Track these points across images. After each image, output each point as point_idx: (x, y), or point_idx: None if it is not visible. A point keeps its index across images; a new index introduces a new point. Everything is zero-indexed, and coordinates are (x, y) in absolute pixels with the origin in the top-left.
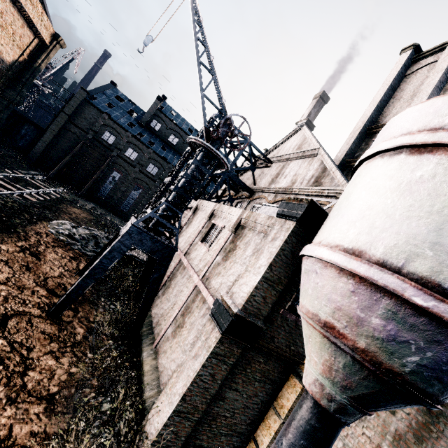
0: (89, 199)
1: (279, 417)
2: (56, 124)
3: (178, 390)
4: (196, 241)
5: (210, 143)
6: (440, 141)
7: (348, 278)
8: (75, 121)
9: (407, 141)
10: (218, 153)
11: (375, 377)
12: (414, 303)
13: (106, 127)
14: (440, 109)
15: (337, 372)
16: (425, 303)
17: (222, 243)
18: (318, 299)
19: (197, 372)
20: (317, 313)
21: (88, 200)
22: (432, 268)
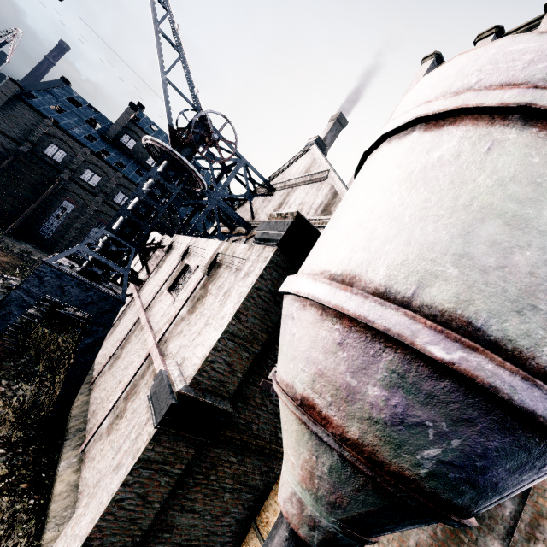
0: (24, 238)
1: (261, 541)
2: None
3: (81, 529)
4: (162, 289)
5: (177, 149)
6: (466, 104)
7: (333, 321)
8: None
9: (421, 111)
10: (186, 162)
11: (376, 487)
12: (430, 356)
13: (50, 137)
14: (465, 68)
15: (321, 480)
16: (447, 355)
17: (191, 289)
18: (294, 360)
19: (113, 496)
20: (292, 384)
21: (22, 240)
22: (458, 295)
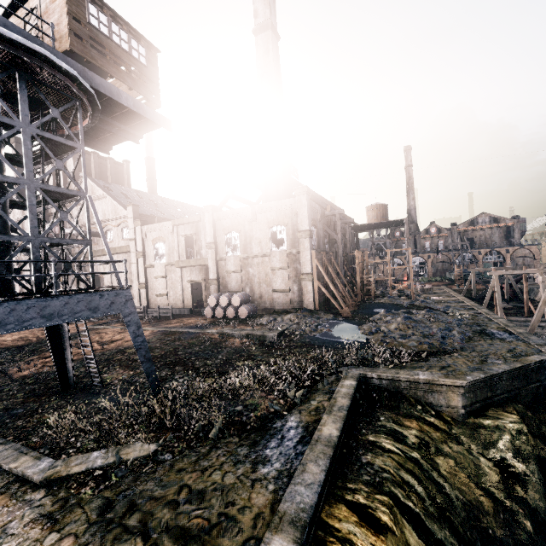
0: None
1: None
2: None
3: None
4: None
5: None
6: None
7: None
8: None
9: None
10: None
11: None
12: None
13: None
14: None
15: None
16: None
17: None
18: None
19: None
20: None
21: None
22: None
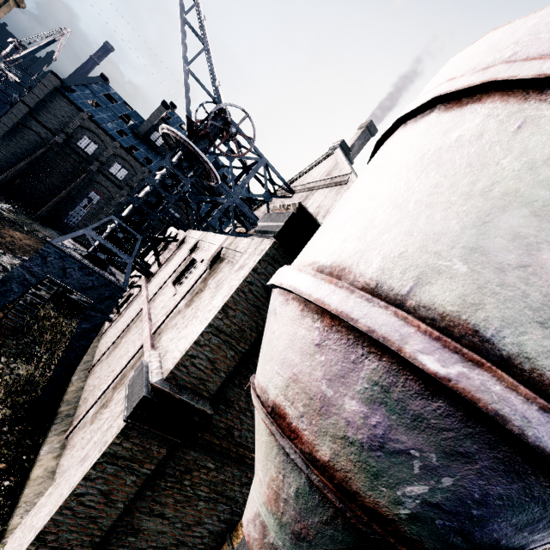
0: (51, 225)
1: None
2: (9, 117)
3: (38, 521)
4: (168, 282)
5: (193, 140)
6: (495, 77)
7: (314, 318)
8: (39, 116)
9: (442, 89)
10: (200, 153)
11: (347, 522)
12: (421, 368)
13: (84, 130)
14: (498, 42)
15: (287, 504)
16: (443, 368)
17: (192, 282)
18: (270, 361)
19: (73, 490)
20: (266, 388)
21: (49, 226)
22: (465, 297)
